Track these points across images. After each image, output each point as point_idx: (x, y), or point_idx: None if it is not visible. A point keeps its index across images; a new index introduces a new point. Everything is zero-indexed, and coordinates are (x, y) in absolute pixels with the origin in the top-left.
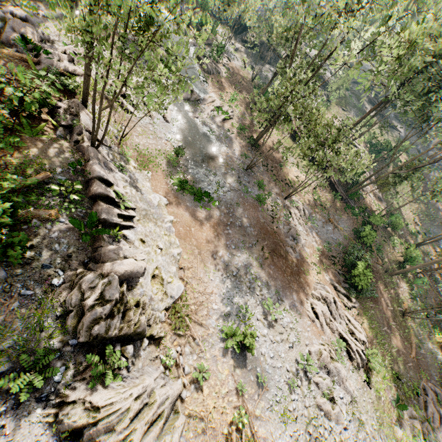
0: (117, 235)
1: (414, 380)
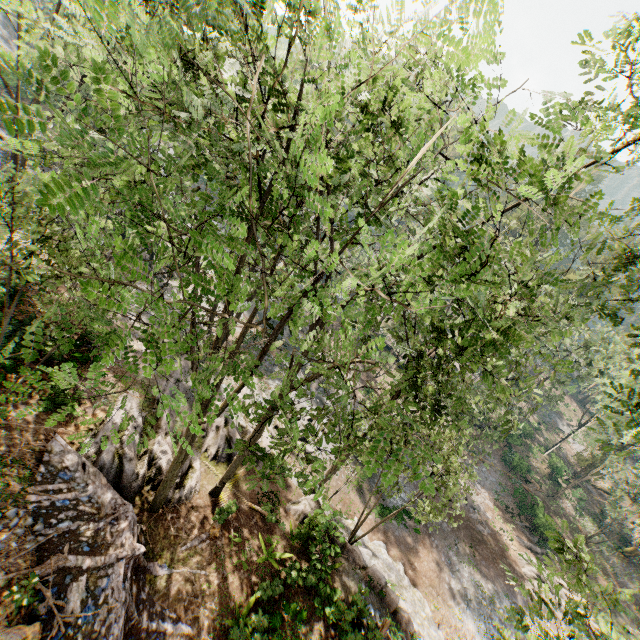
0: (416, 636)
1: (635, 622)
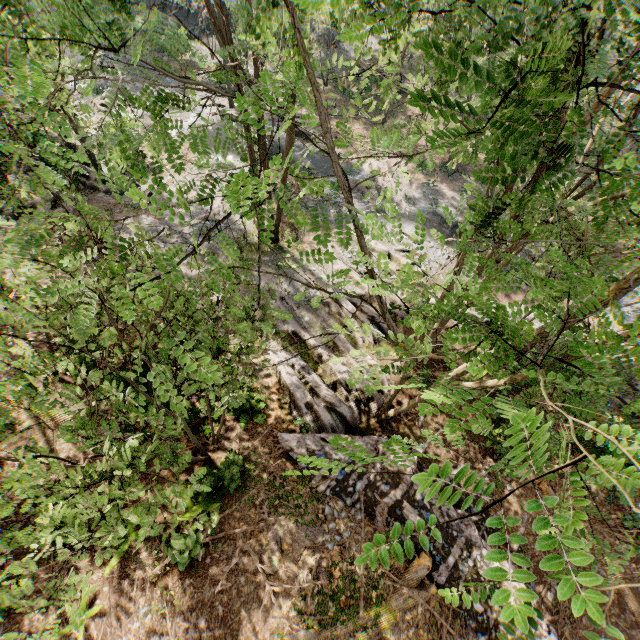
0: None
1: None
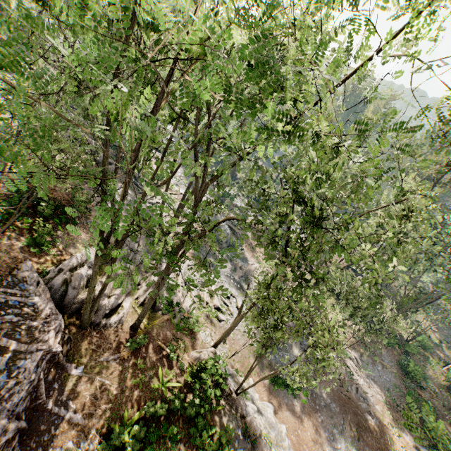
0: None
1: None
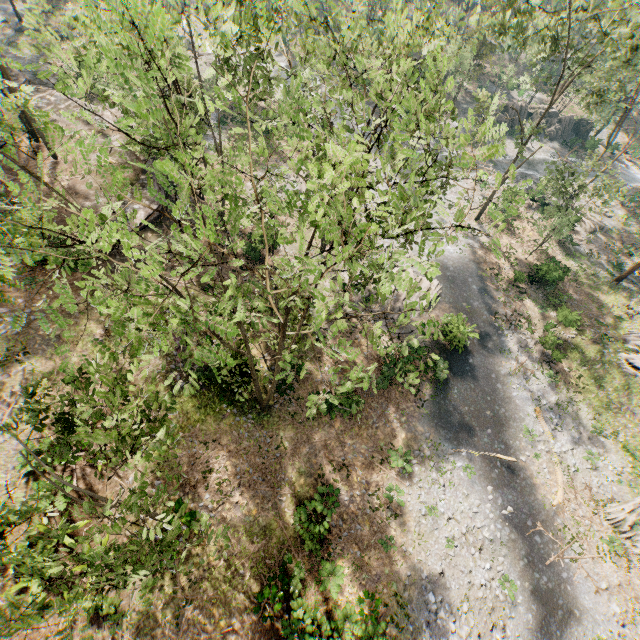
0: None
1: None
